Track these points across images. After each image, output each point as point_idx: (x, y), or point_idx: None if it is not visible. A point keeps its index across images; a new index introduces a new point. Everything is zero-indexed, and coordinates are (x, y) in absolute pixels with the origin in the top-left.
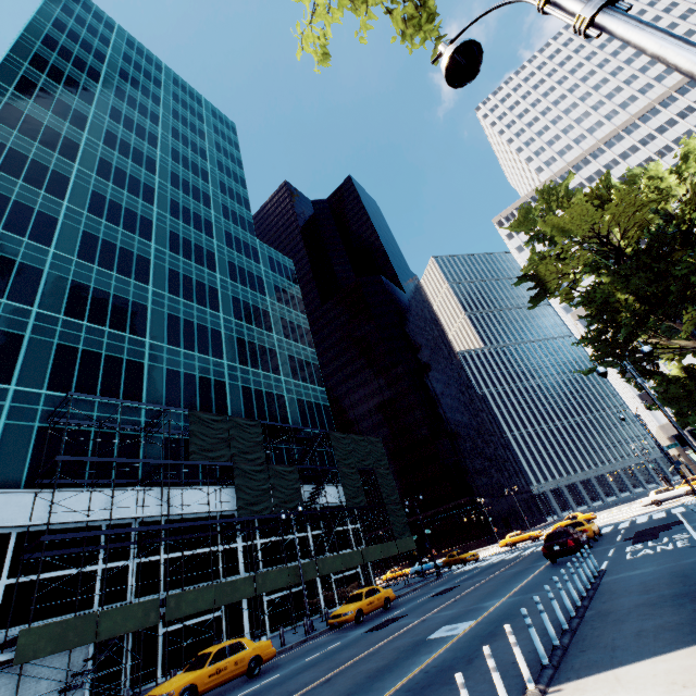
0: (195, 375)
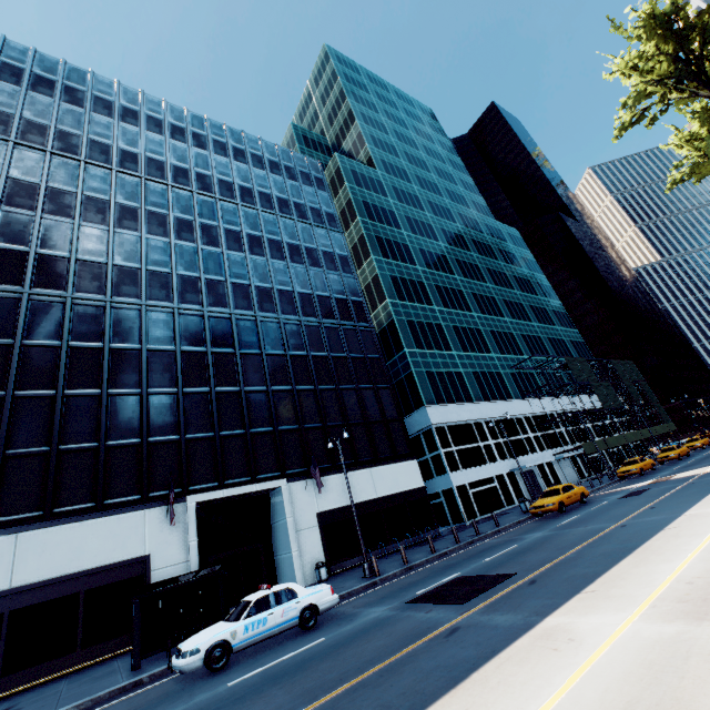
0: (529, 335)
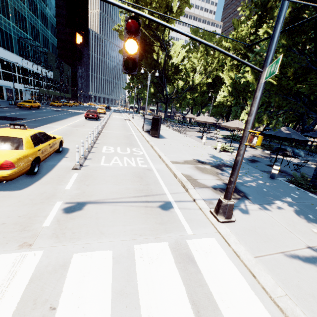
0: (35, 26)
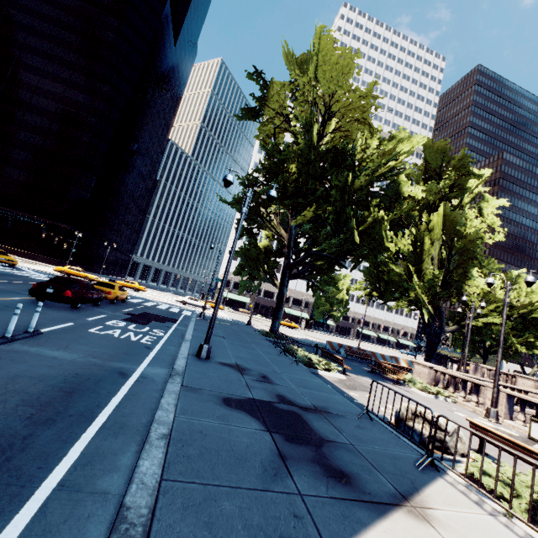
0: None
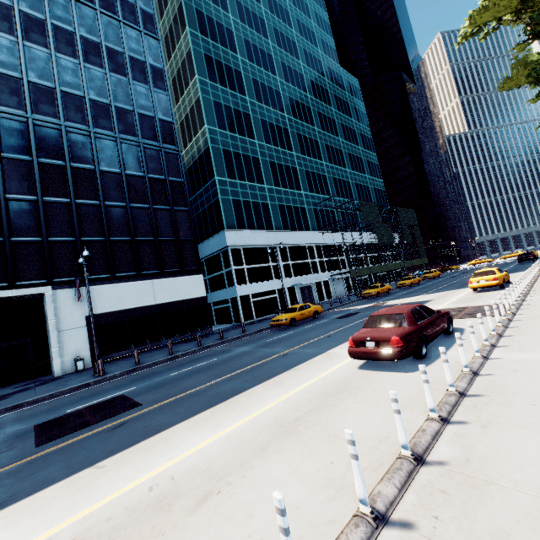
0: (340, 179)
